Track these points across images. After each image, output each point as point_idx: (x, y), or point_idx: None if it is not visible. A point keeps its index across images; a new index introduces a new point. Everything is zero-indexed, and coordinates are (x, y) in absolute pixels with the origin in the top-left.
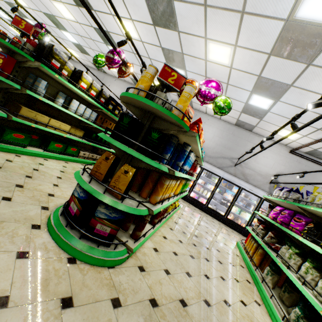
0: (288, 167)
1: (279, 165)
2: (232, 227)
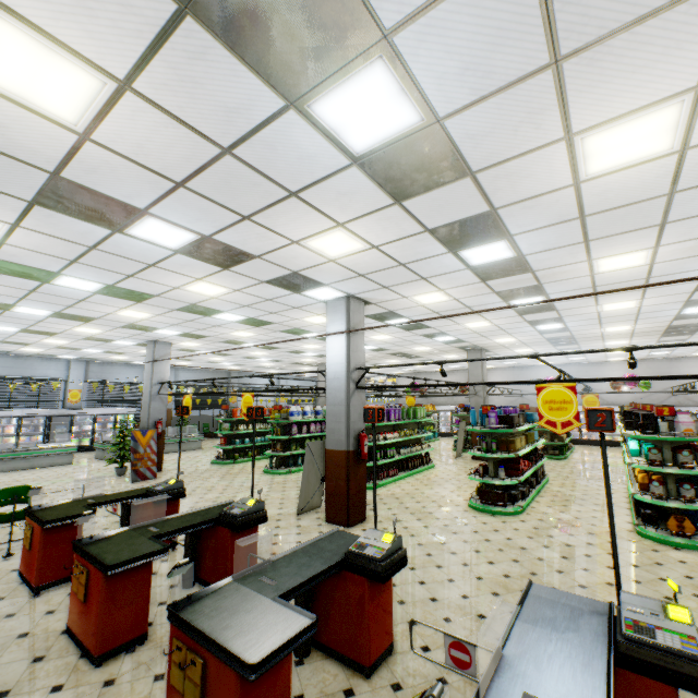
0: None
1: None
2: None
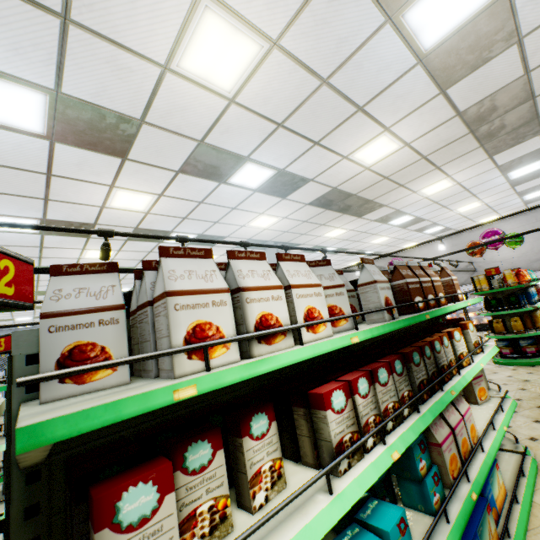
0: None
1: None
2: None
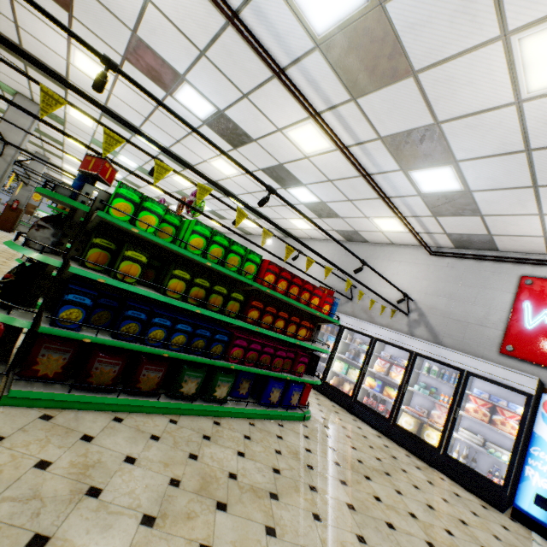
0: (434, 281)
1: (418, 280)
2: (334, 398)
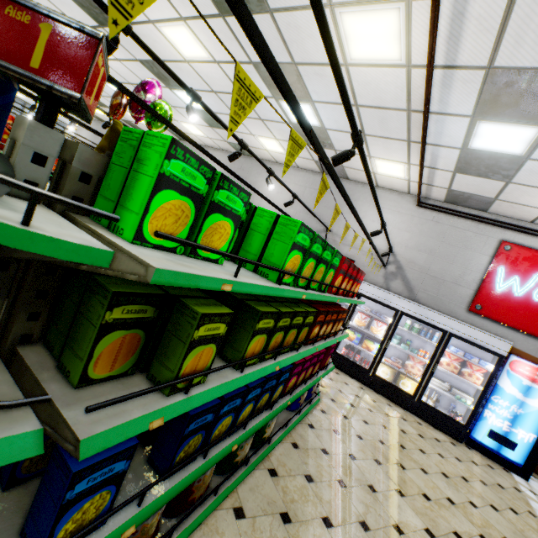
0: (417, 234)
1: (400, 232)
2: None
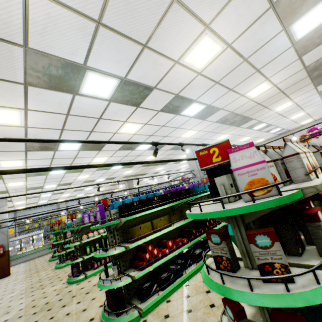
0: None
1: None
2: None
